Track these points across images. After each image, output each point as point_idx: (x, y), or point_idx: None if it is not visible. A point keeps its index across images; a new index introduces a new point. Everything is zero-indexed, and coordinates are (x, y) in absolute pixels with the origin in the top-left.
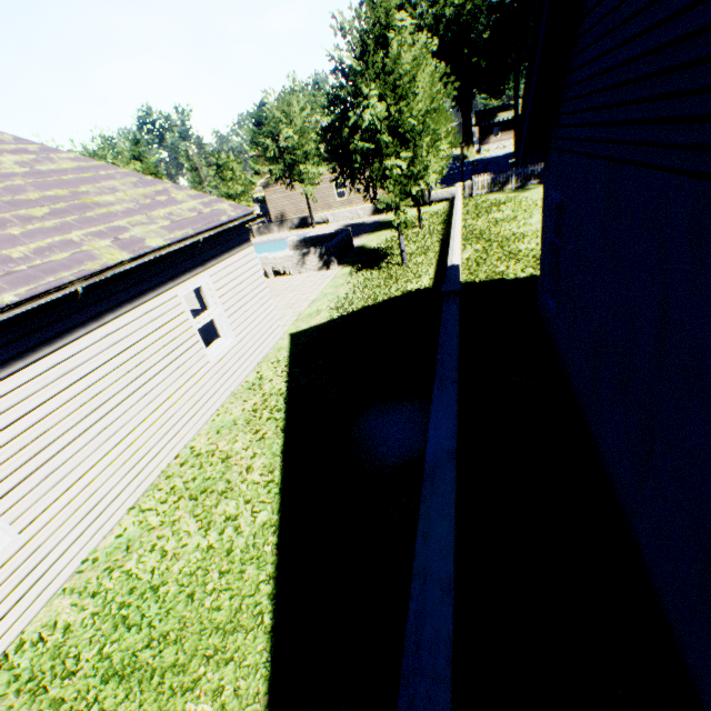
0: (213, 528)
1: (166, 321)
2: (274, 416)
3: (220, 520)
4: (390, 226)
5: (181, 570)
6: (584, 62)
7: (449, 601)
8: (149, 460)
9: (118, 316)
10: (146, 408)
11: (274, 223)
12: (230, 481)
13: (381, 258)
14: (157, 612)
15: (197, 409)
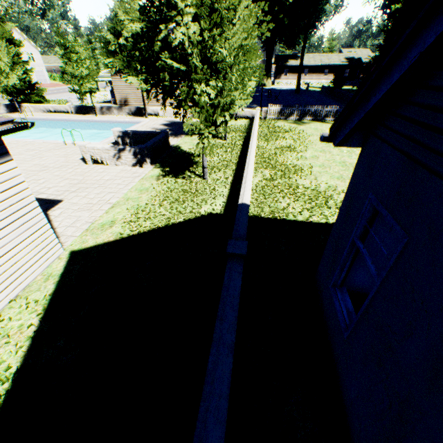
0: None
1: None
2: None
3: None
4: None
5: None
6: None
7: None
8: None
9: None
10: None
11: (115, 107)
12: None
13: (188, 165)
14: None
15: None
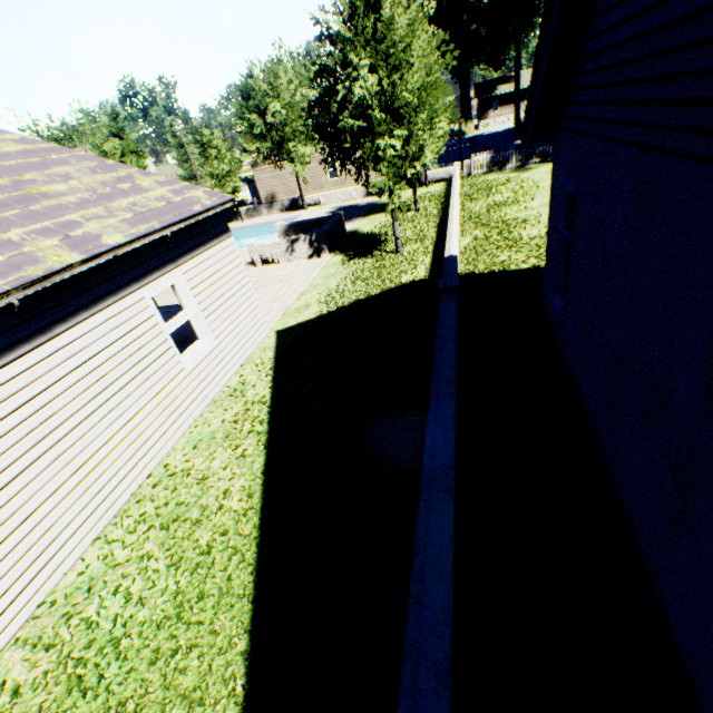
0: (185, 565)
1: (131, 328)
2: (257, 428)
3: (193, 555)
4: (384, 208)
5: (146, 619)
6: (612, 24)
7: (446, 694)
8: (116, 483)
9: (71, 326)
10: (110, 427)
11: (264, 205)
12: (205, 507)
13: (375, 245)
14: (116, 673)
15: (171, 421)
